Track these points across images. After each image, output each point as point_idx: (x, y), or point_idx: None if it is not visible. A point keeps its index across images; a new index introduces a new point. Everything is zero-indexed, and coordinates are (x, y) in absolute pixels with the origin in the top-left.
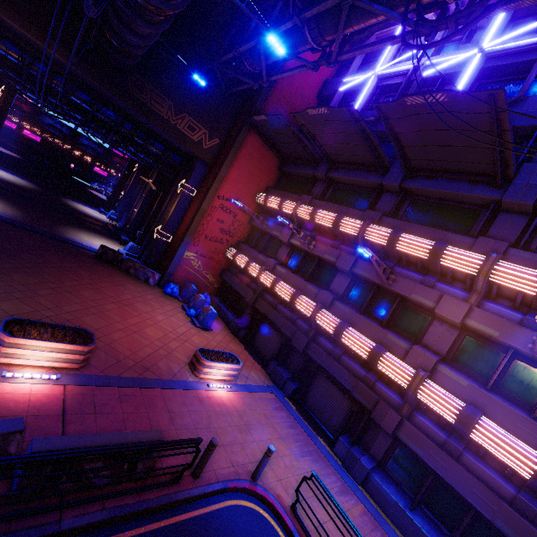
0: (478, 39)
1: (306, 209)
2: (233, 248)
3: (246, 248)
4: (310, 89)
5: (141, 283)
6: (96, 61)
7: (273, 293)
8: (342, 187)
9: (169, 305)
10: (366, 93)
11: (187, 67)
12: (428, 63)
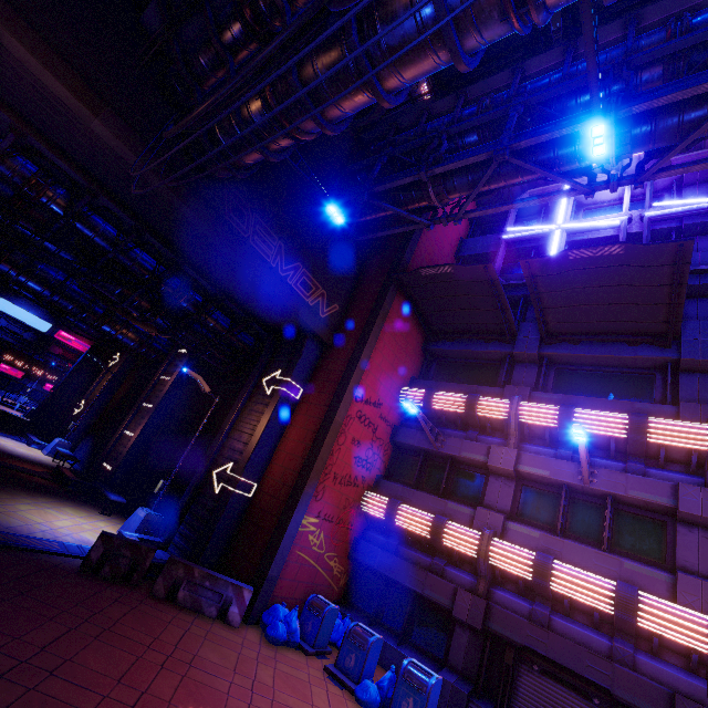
0: (693, 195)
1: (541, 408)
2: (375, 493)
3: (404, 490)
4: (449, 247)
5: (213, 625)
6: (176, 159)
7: (516, 586)
8: (571, 370)
9: (312, 687)
10: (559, 248)
11: (305, 199)
12: (651, 214)
